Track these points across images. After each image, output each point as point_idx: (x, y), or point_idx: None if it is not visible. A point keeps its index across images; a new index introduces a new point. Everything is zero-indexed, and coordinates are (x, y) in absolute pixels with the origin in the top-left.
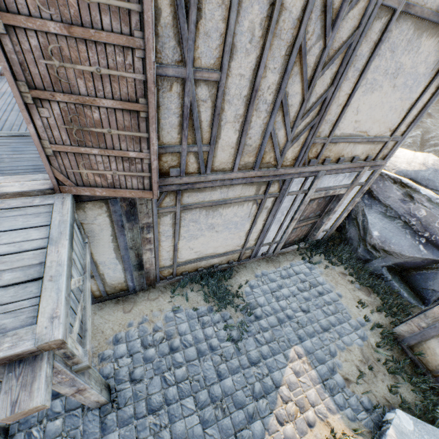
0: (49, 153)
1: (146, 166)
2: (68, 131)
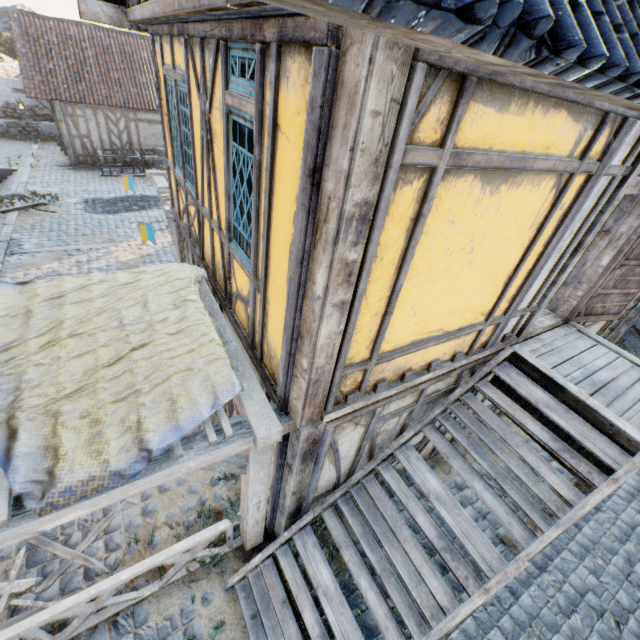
0: (592, 296)
1: (631, 297)
2: (615, 281)
